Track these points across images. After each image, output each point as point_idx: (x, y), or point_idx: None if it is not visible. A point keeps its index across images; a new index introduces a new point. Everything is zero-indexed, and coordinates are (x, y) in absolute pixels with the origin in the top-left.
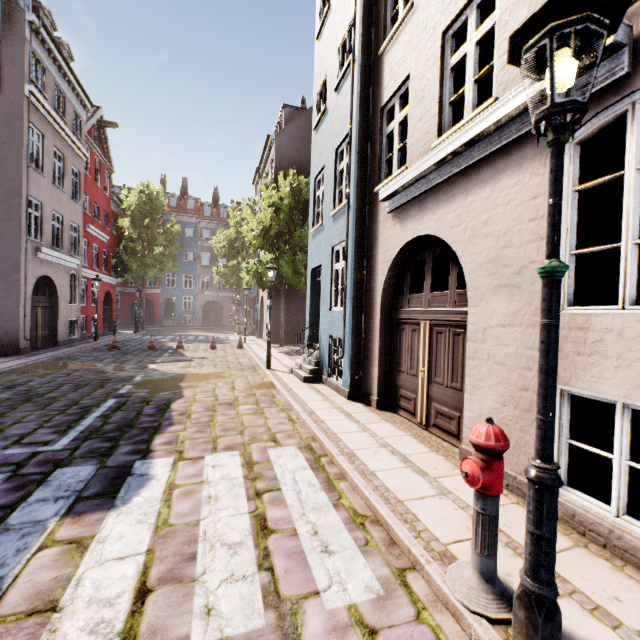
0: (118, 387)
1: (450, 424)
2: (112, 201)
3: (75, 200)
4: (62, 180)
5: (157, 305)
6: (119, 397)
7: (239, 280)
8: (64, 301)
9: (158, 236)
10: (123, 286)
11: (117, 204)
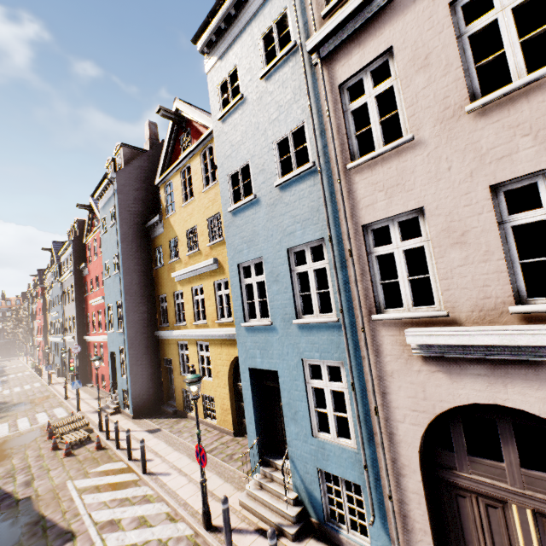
0: None
1: None
2: None
3: None
4: None
5: None
6: None
7: None
8: None
9: None
10: None
11: None
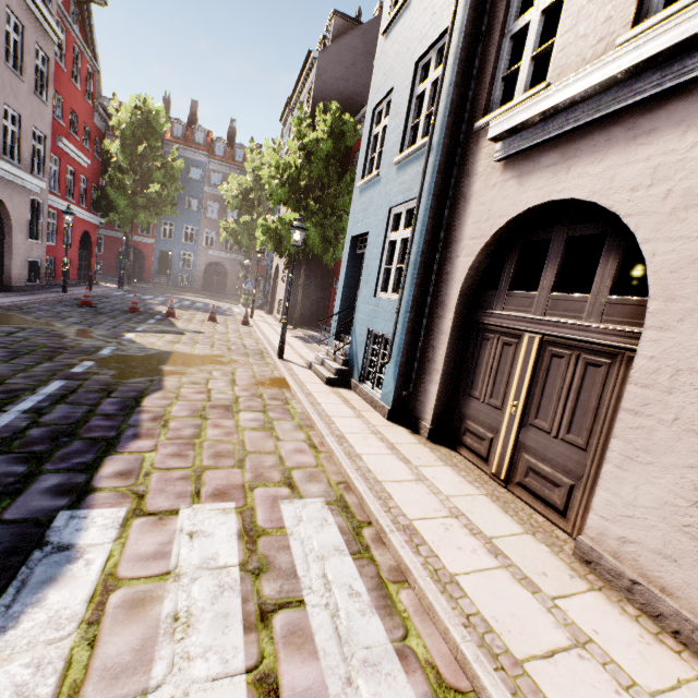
0: (73, 362)
1: (551, 491)
2: (96, 112)
3: (40, 97)
4: (20, 62)
5: (149, 258)
6: (70, 379)
7: (251, 241)
8: (21, 234)
9: (154, 170)
10: (108, 228)
11: (103, 118)
